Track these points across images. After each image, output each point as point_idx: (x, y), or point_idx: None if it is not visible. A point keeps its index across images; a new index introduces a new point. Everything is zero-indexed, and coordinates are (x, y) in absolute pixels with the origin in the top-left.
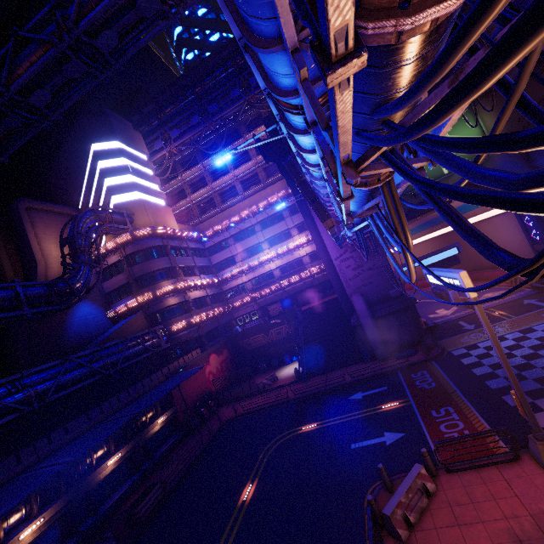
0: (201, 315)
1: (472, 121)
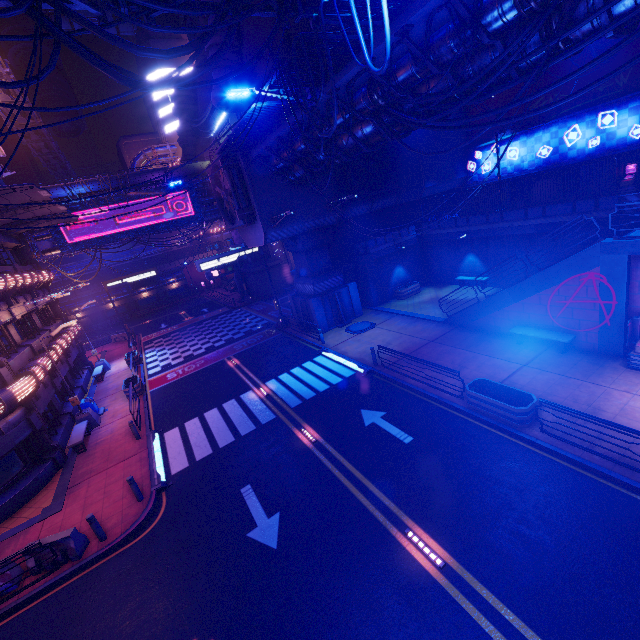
0: (221, 228)
1: None
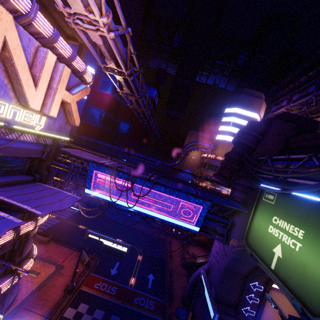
0: None
1: None
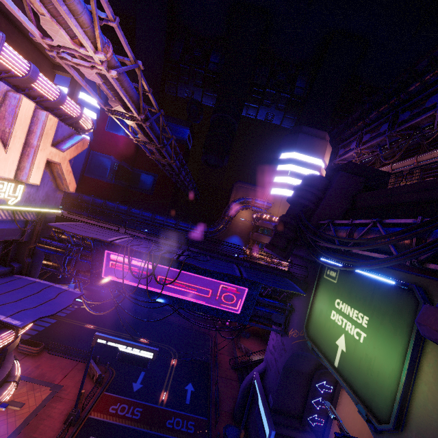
0: None
1: (403, 342)
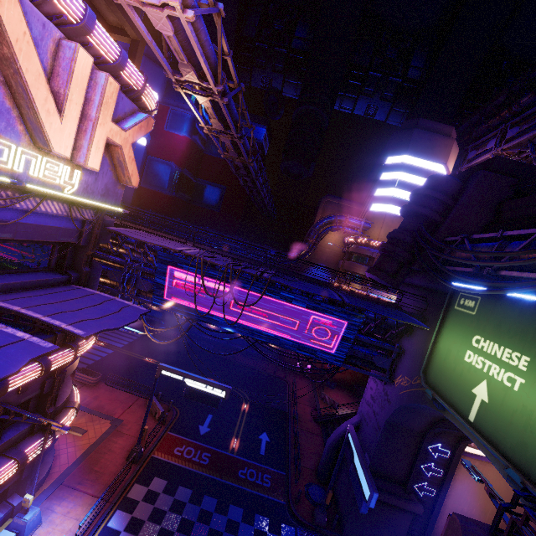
0: None
1: None
